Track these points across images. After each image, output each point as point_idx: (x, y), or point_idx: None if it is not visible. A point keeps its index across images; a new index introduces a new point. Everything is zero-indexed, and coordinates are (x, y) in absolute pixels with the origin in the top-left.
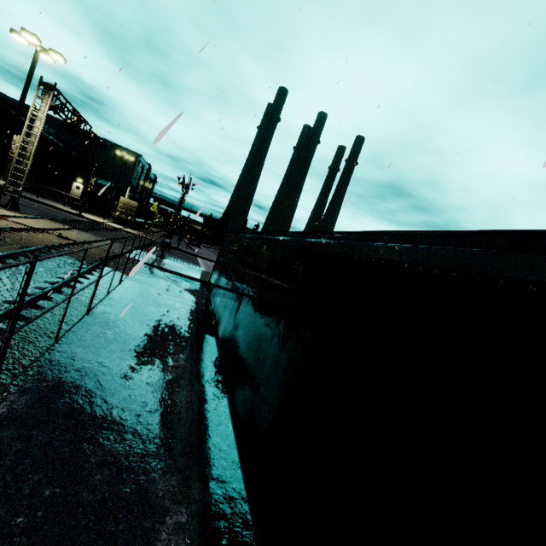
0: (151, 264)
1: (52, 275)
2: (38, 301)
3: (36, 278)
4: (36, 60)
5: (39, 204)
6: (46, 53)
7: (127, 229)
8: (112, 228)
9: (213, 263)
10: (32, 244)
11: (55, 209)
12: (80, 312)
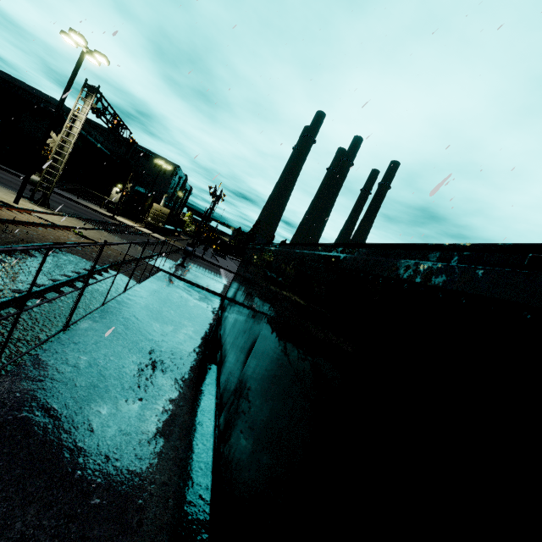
0: (168, 272)
1: (45, 277)
2: (4, 309)
3: (22, 278)
4: (81, 60)
5: (77, 204)
6: (92, 55)
7: (156, 235)
8: (140, 232)
9: None
10: (44, 240)
11: (90, 210)
12: (56, 326)
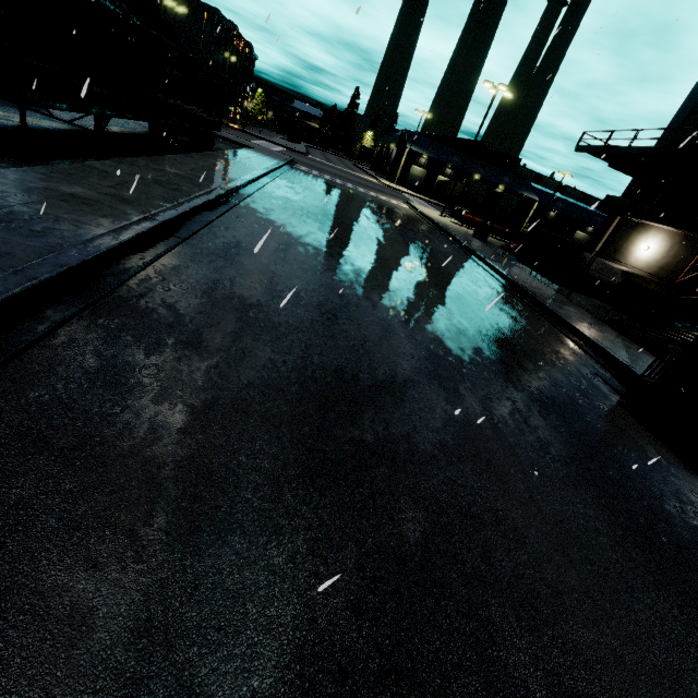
0: None
1: None
2: None
3: None
4: None
5: None
6: None
7: None
8: None
9: (282, 148)
10: None
11: None
12: None
